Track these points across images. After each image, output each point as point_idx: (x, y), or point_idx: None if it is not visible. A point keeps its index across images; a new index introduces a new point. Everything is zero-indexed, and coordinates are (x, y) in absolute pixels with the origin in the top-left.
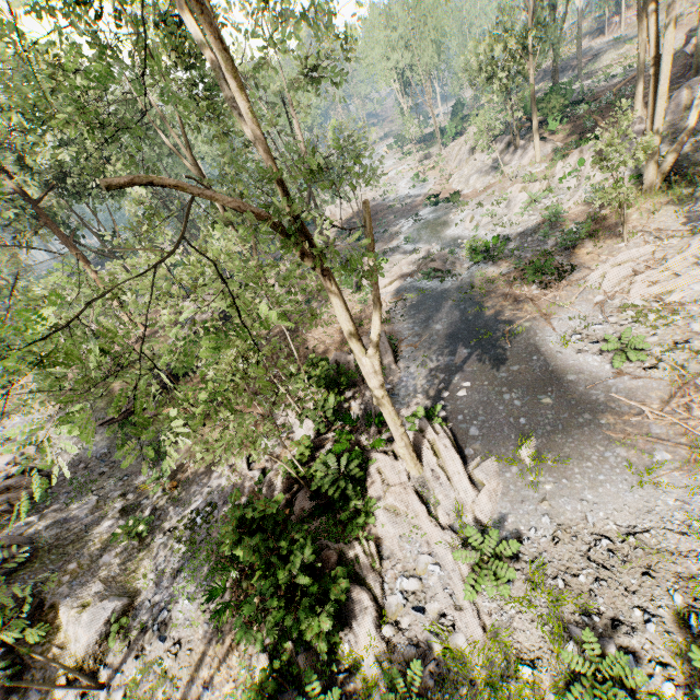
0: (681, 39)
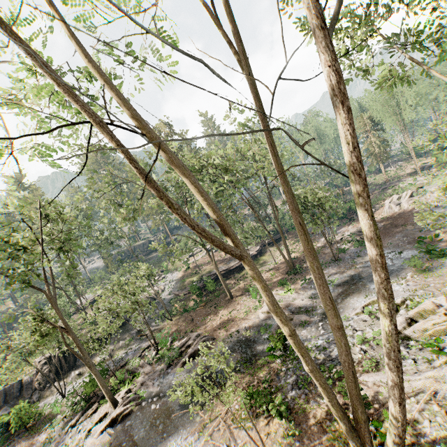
0: None
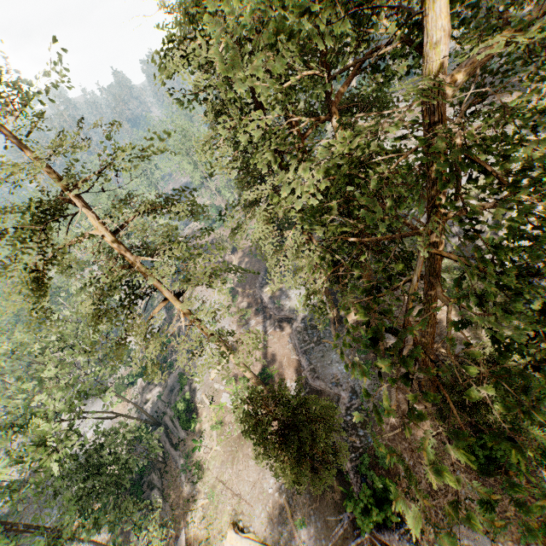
0: None
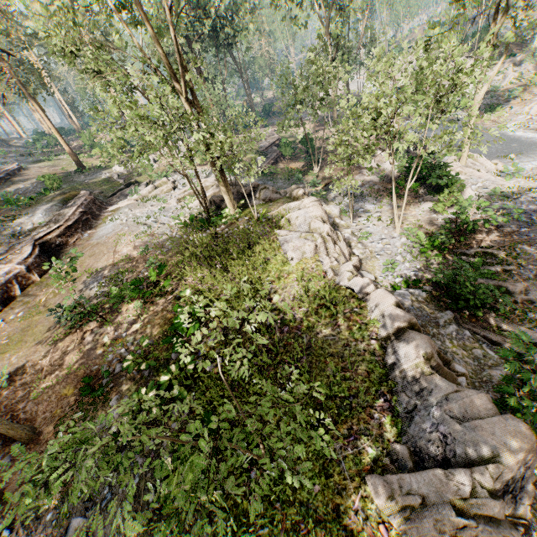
0: None
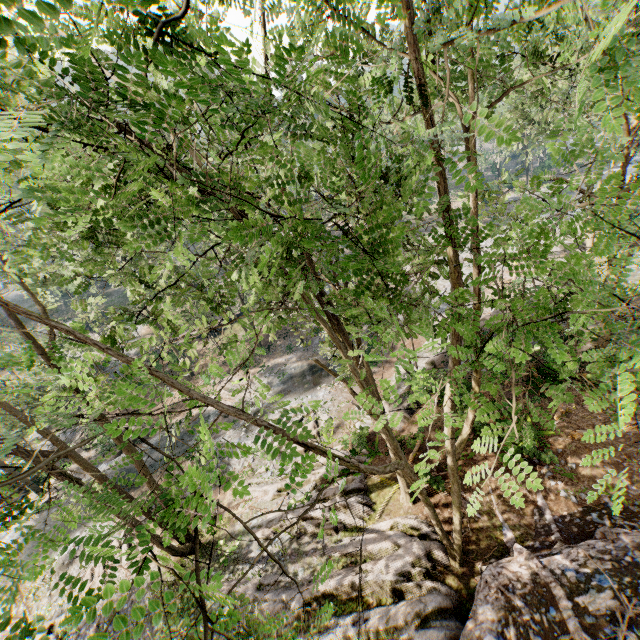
0: None
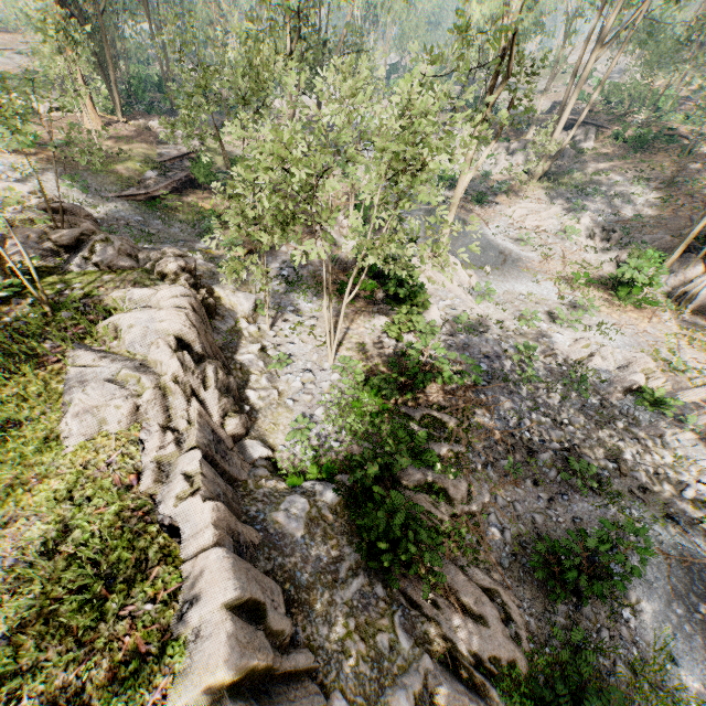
0: (546, 106)
